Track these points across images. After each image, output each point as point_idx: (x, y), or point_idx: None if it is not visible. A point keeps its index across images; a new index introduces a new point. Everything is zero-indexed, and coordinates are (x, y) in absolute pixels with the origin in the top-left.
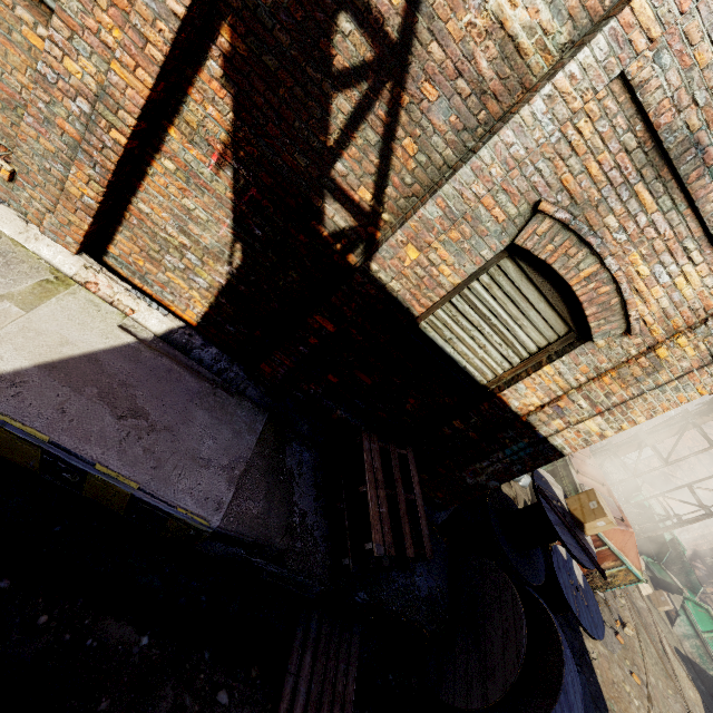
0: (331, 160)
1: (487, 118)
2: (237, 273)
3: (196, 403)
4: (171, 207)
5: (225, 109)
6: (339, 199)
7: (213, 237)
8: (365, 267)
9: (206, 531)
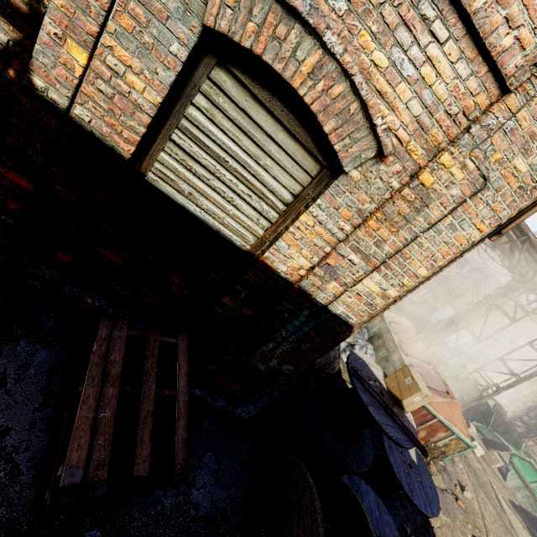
0: None
1: None
2: None
3: None
4: None
5: None
6: None
7: None
8: (28, 85)
9: None
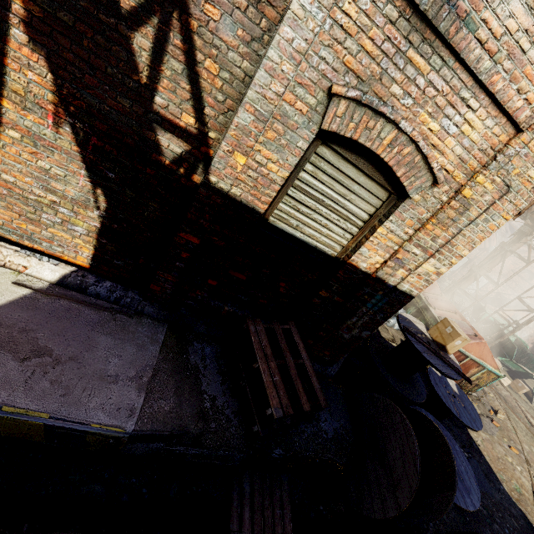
0: (150, 96)
1: (268, 25)
2: (107, 215)
3: (98, 331)
4: (30, 172)
5: (43, 71)
6: (168, 129)
7: (75, 189)
8: (206, 181)
9: (123, 437)
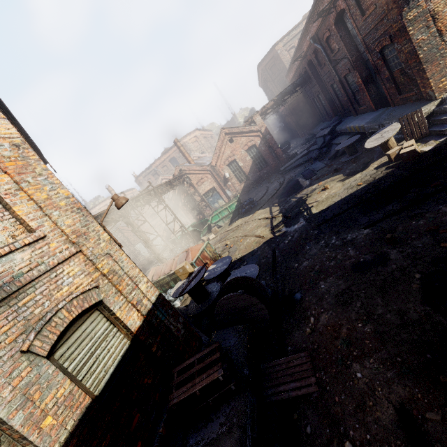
0: None
1: None
2: None
3: None
4: None
5: None
6: None
7: None
8: None
9: None
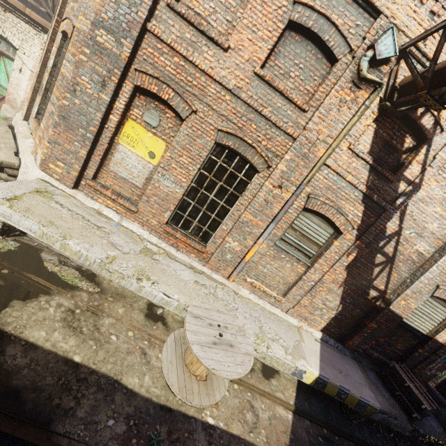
0: (372, 281)
1: (416, 266)
2: (339, 312)
3: (343, 362)
4: (321, 298)
5: (344, 275)
6: (374, 289)
7: (333, 304)
8: (388, 308)
9: (378, 409)
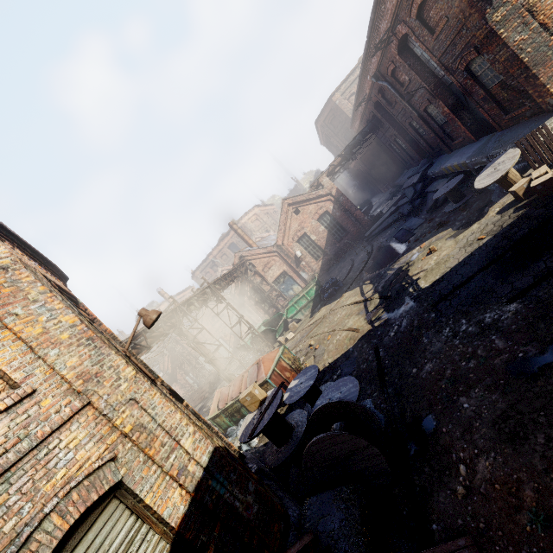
0: None
1: None
2: None
3: None
4: None
5: None
6: None
7: None
8: None
9: None
